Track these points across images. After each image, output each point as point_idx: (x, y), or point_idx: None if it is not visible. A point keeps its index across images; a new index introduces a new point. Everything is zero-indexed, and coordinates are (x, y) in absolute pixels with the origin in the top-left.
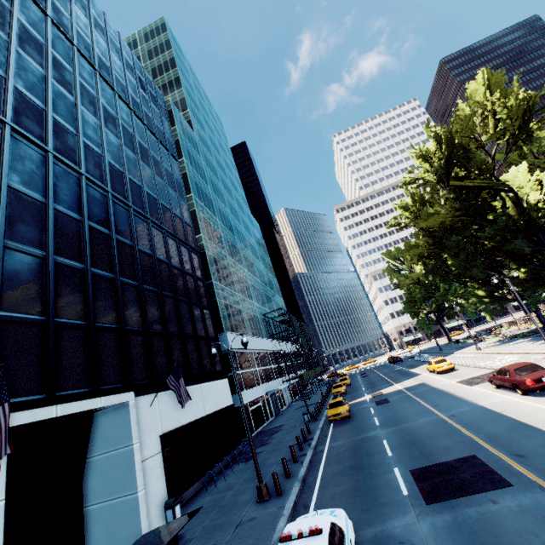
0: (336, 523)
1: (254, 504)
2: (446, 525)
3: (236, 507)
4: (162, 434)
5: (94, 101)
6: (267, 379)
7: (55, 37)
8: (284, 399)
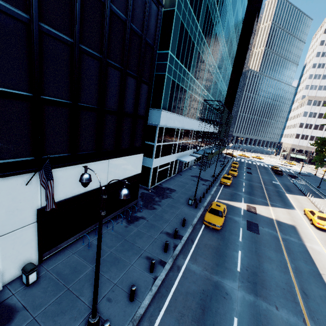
0: None
1: None
2: None
3: (71, 310)
4: (39, 208)
5: None
6: (183, 149)
7: None
8: (189, 163)
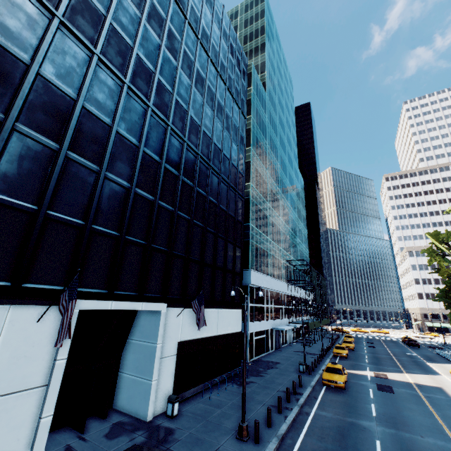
0: None
1: (233, 437)
2: None
3: (218, 430)
4: (179, 341)
5: (191, 65)
6: (276, 316)
7: (174, 13)
8: (286, 338)
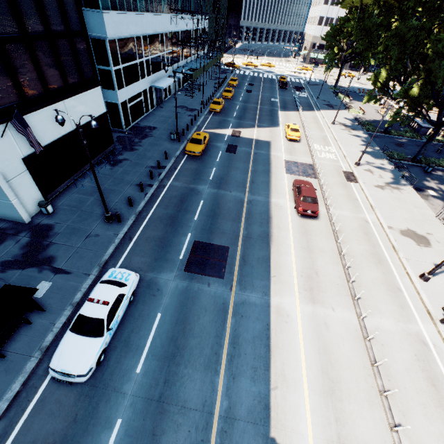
0: (122, 293)
1: (102, 222)
2: (181, 289)
3: (91, 218)
4: (24, 158)
5: None
6: (155, 70)
7: None
8: (171, 89)
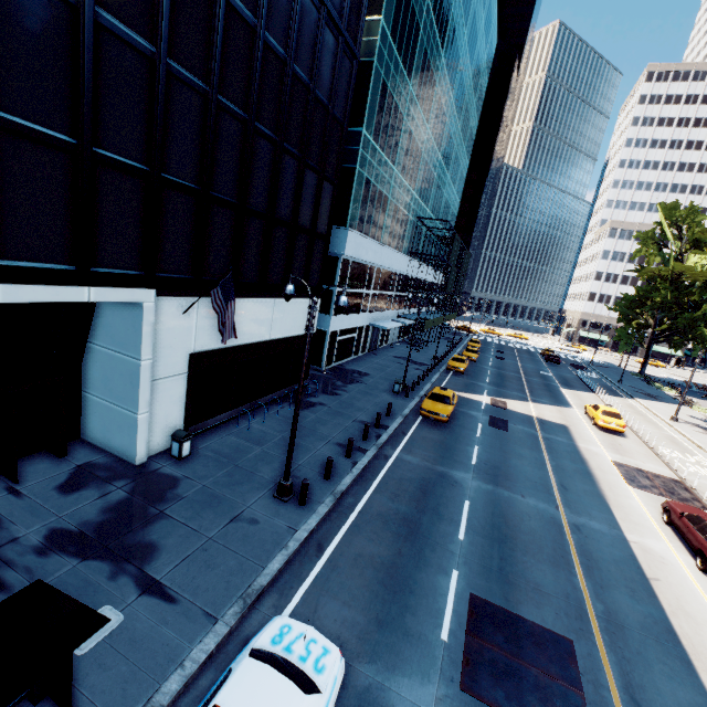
0: None
1: (268, 495)
2: None
3: (249, 482)
4: (193, 353)
5: None
6: (379, 308)
7: None
8: (389, 336)
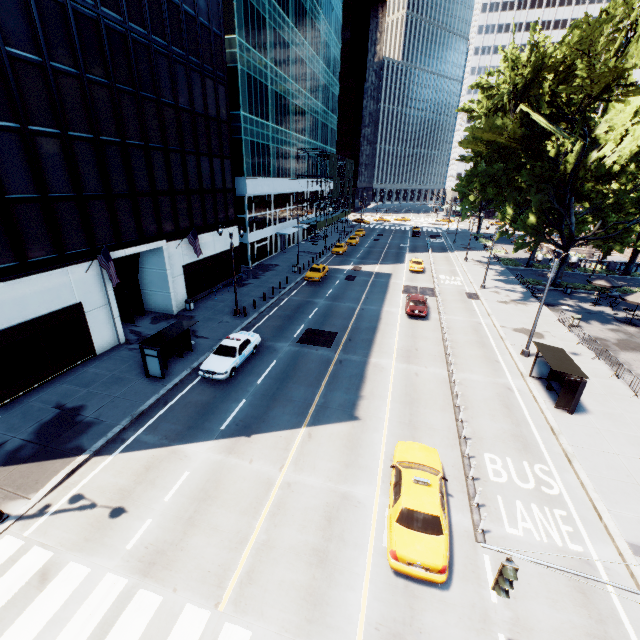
0: (250, 339)
1: (231, 316)
2: (294, 351)
3: (222, 313)
4: (184, 265)
5: None
6: (281, 220)
7: None
8: (294, 238)
